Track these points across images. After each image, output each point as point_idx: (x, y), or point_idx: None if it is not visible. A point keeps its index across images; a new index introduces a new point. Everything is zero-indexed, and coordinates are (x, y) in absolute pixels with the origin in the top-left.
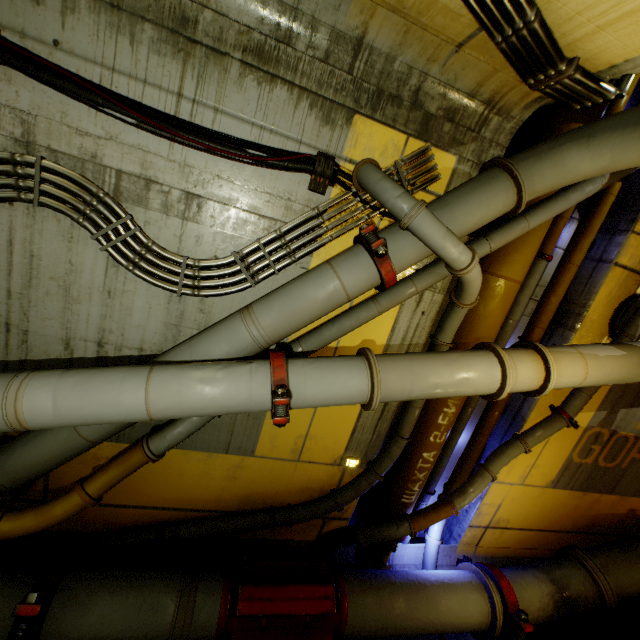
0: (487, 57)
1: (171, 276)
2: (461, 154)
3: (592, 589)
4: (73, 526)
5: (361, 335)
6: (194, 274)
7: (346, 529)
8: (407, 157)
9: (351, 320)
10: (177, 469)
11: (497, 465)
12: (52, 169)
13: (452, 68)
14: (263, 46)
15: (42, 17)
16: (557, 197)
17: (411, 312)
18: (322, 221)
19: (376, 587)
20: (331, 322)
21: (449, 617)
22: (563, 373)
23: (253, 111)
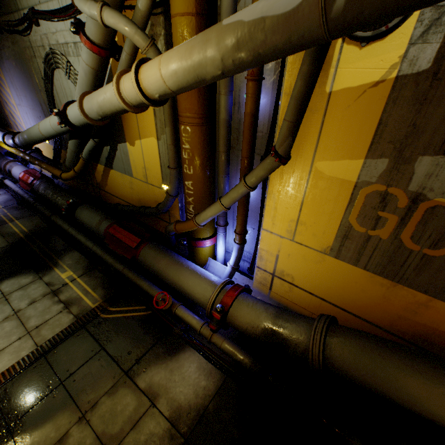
0: None
1: None
2: None
3: (306, 343)
4: (107, 200)
5: None
6: None
7: None
8: None
9: None
10: (117, 180)
11: (225, 197)
12: (53, 52)
13: None
14: None
15: None
16: None
17: None
18: None
19: (159, 252)
20: None
21: (184, 285)
22: (146, 75)
23: None
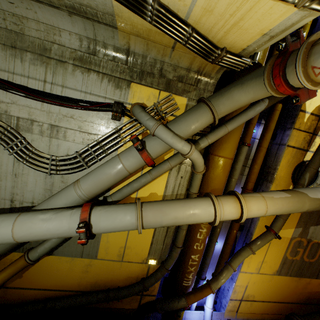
0: (187, 51)
1: (45, 165)
2: (189, 97)
3: None
4: (1, 300)
5: (149, 190)
6: (56, 163)
7: (152, 302)
8: (160, 100)
9: (137, 183)
10: (55, 267)
11: (236, 262)
12: None
13: (175, 58)
14: (83, 57)
15: None
16: (241, 114)
17: (175, 177)
18: (119, 134)
19: None
20: (127, 184)
21: None
22: (252, 208)
23: (81, 85)
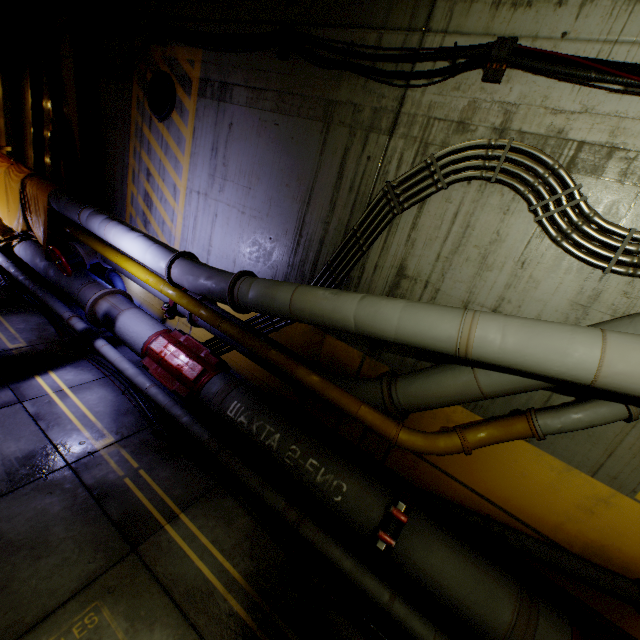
0: None
1: (603, 250)
2: None
3: None
4: (404, 472)
5: None
6: (637, 249)
7: None
8: None
9: None
10: (520, 466)
11: None
12: (518, 148)
13: None
14: None
15: (558, 17)
16: None
17: None
18: None
19: None
20: None
21: None
22: None
23: None
